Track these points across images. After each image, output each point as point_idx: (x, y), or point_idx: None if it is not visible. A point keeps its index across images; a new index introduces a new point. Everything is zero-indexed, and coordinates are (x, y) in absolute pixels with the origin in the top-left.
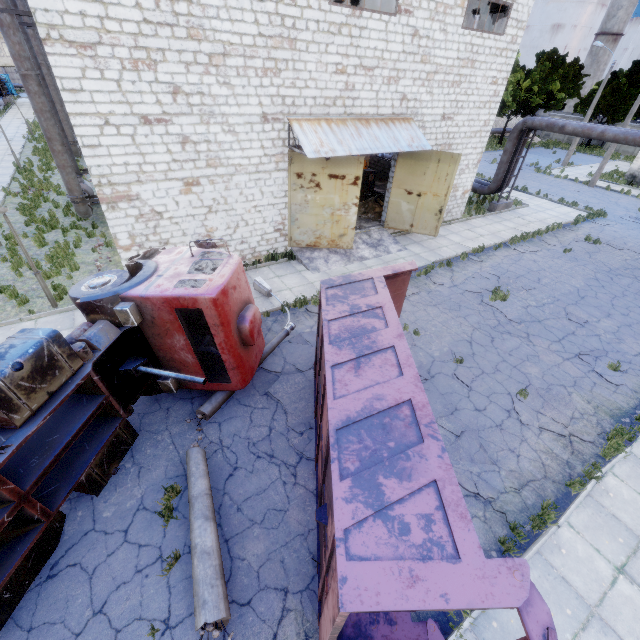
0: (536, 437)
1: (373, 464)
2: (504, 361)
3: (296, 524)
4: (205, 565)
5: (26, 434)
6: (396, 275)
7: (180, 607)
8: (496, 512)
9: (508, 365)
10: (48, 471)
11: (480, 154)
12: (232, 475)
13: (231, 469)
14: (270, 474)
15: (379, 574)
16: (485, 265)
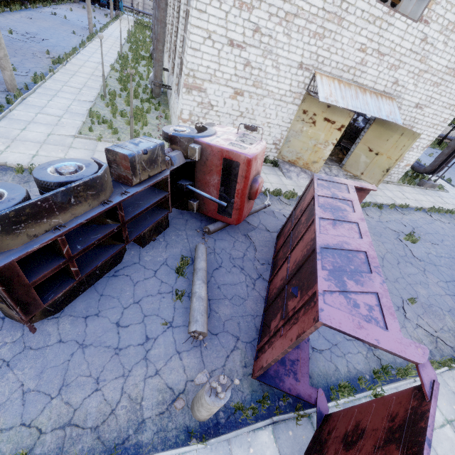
0: (413, 329)
1: (340, 271)
2: (403, 278)
3: (250, 309)
4: (200, 303)
5: (136, 190)
6: (359, 190)
7: (179, 320)
8: (374, 356)
9: (405, 281)
10: (136, 217)
11: (430, 141)
12: (218, 269)
13: (218, 265)
14: (240, 277)
15: (341, 316)
16: (405, 217)
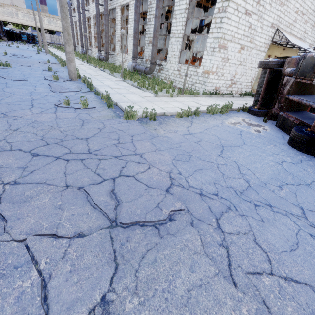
0: None
1: None
2: None
3: None
4: None
5: None
6: None
7: None
8: None
9: None
10: None
11: None
12: None
13: None
14: None
15: None
16: None
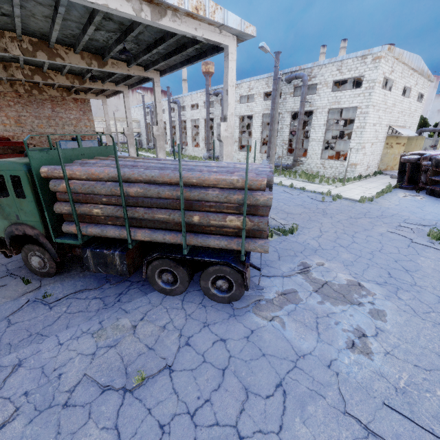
0: None
1: None
2: None
3: None
4: None
5: None
6: None
7: None
8: None
9: None
10: None
11: None
12: None
13: None
14: None
15: None
16: None
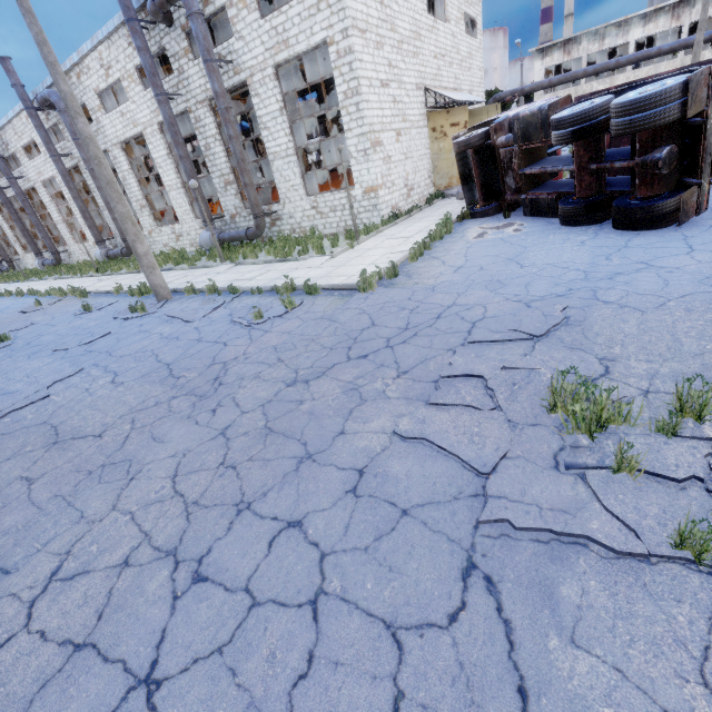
0: None
1: None
2: None
3: None
4: None
5: None
6: None
7: None
8: None
9: None
10: None
11: None
12: None
13: None
14: None
15: None
16: None
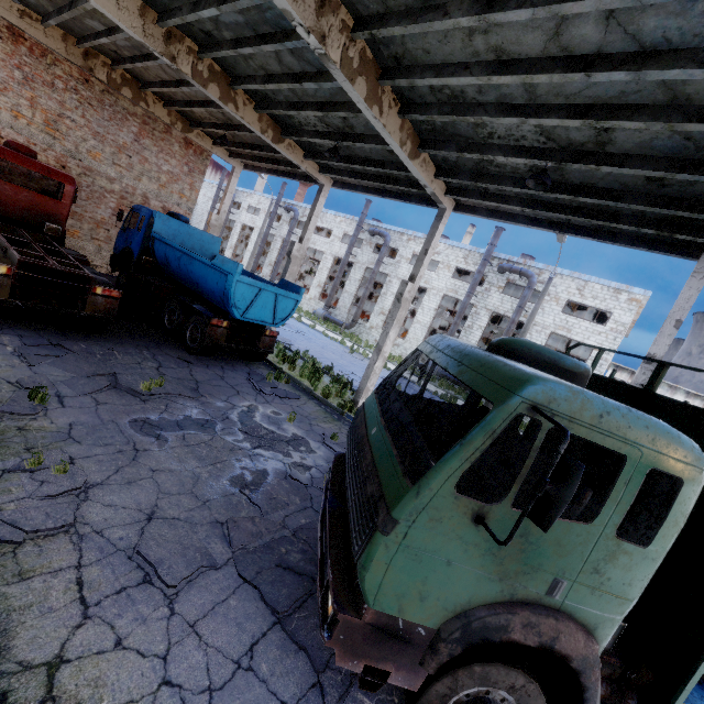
0: None
1: None
2: None
3: None
4: None
5: None
6: None
7: None
8: None
9: None
10: None
11: None
12: None
13: None
14: None
15: None
16: None
